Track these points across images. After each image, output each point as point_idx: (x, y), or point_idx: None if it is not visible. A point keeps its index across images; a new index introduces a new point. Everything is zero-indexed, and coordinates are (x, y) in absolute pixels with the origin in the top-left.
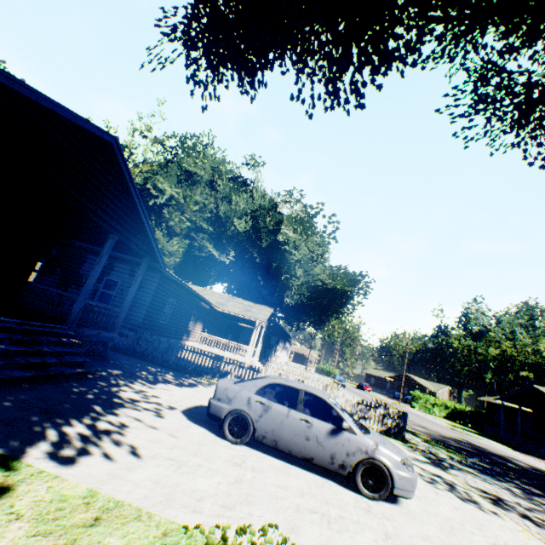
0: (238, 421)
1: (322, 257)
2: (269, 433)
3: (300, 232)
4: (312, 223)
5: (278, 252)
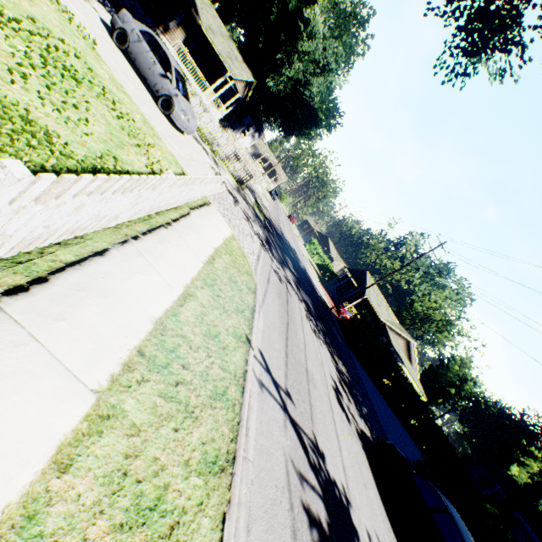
0: (123, 37)
1: (329, 73)
2: (135, 54)
3: (330, 24)
4: (349, 27)
5: (297, 29)
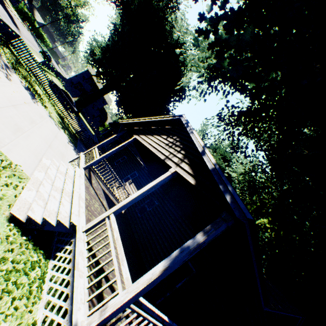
0: None
1: None
2: None
3: None
4: None
5: None
